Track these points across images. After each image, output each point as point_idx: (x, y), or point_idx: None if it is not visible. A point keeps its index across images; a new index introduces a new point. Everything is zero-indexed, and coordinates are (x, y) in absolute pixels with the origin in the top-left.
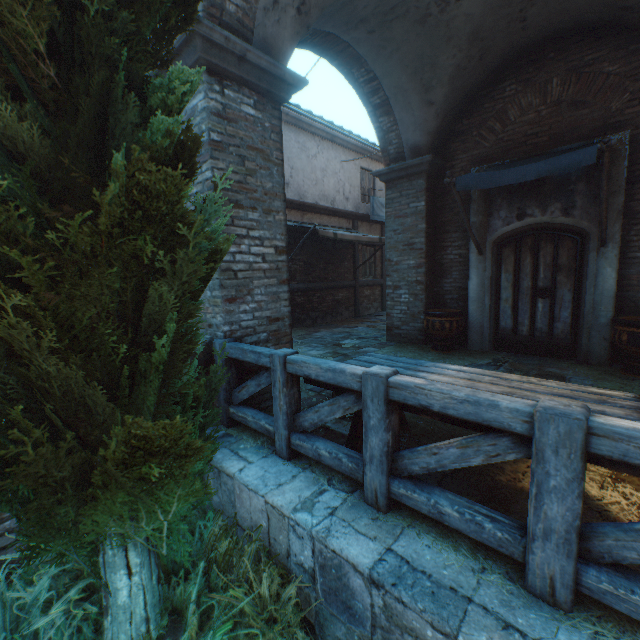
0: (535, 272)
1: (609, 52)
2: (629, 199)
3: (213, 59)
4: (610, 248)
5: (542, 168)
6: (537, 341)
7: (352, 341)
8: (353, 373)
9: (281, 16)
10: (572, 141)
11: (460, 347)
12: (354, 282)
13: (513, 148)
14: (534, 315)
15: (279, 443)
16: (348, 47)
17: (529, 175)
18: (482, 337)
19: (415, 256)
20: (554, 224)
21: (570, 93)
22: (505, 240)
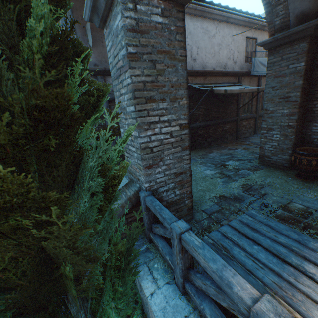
0: None
1: None
2: None
3: None
4: None
5: None
6: None
7: (233, 163)
8: (240, 297)
9: None
10: None
11: None
12: (236, 118)
13: None
14: None
15: (177, 281)
16: None
17: None
18: None
19: (289, 107)
20: None
21: None
22: None
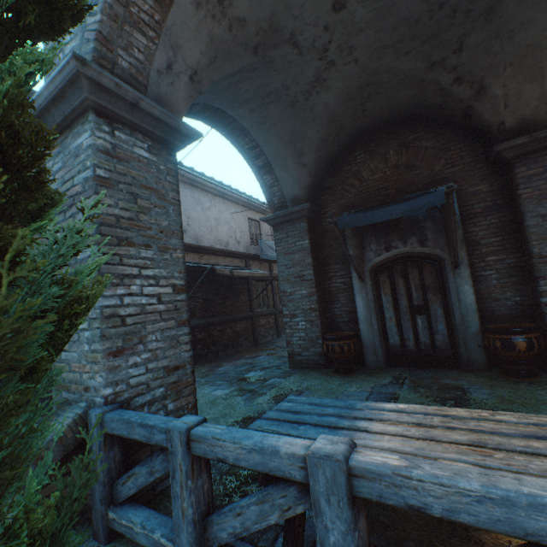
0: (409, 293)
1: (423, 134)
2: (464, 232)
3: (102, 101)
4: (463, 269)
5: (405, 208)
6: (424, 354)
7: (256, 373)
8: (292, 454)
9: (175, 80)
10: (413, 192)
11: (359, 367)
12: (251, 313)
13: (371, 198)
14: (416, 330)
15: None
16: (234, 121)
17: (396, 213)
18: (376, 355)
19: (306, 286)
20: (415, 253)
21: (404, 160)
22: (379, 268)
